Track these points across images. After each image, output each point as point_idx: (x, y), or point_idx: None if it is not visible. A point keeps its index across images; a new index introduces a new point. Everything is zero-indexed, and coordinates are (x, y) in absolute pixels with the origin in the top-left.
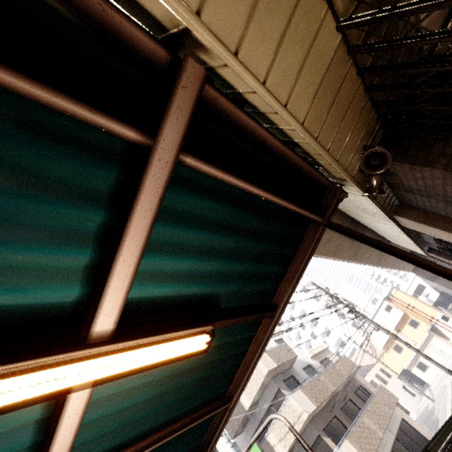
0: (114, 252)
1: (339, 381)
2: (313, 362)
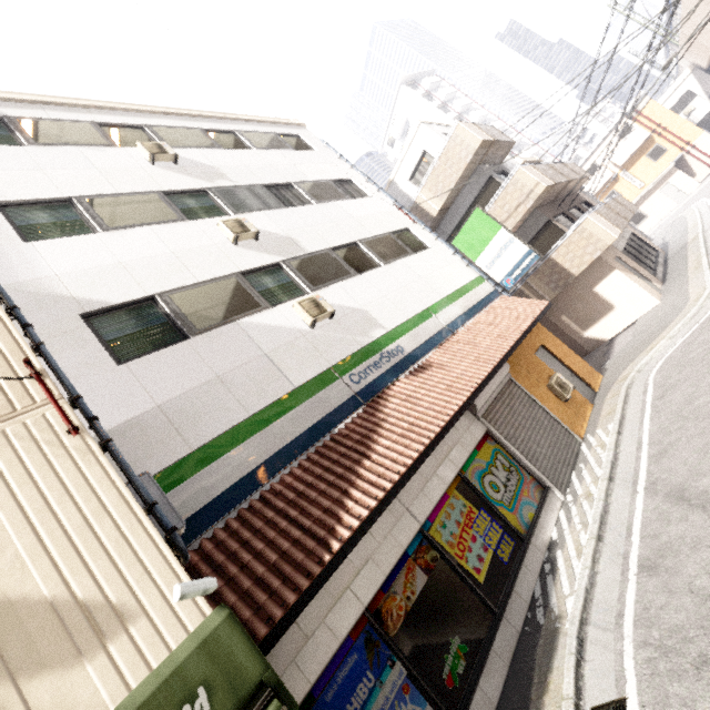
0: None
1: (573, 176)
2: None
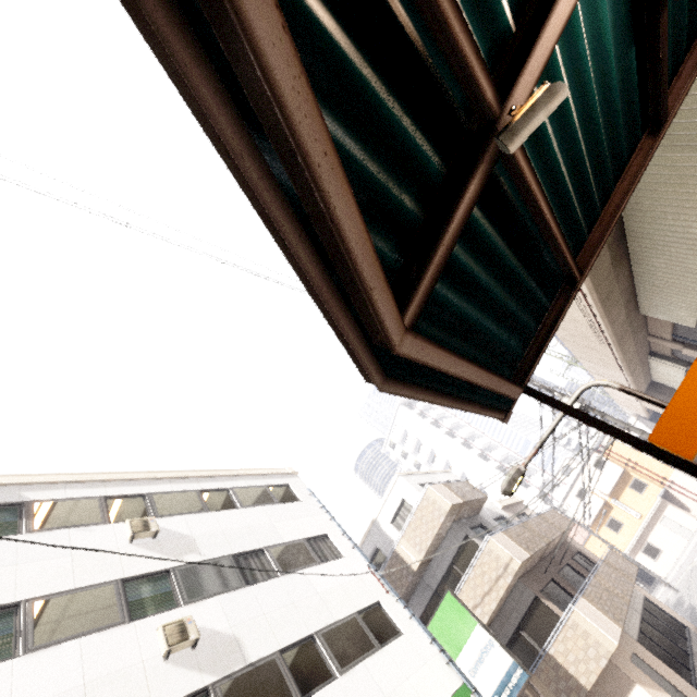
0: None
1: (552, 533)
2: (507, 515)
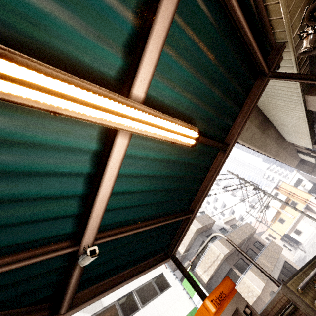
0: (145, 33)
1: (243, 236)
2: (226, 226)
